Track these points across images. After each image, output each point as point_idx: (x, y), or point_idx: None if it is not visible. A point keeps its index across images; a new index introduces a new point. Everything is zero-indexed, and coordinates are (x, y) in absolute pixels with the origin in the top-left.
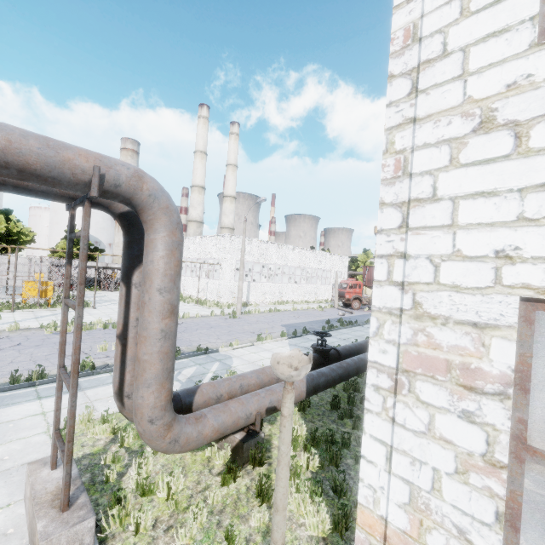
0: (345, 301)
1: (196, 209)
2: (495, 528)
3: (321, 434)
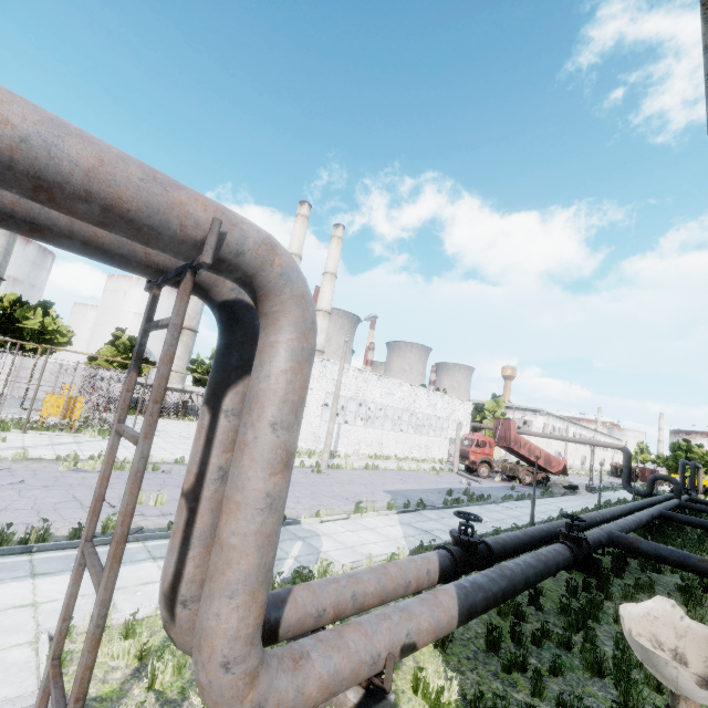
0: (469, 464)
1: None
2: None
3: (480, 701)
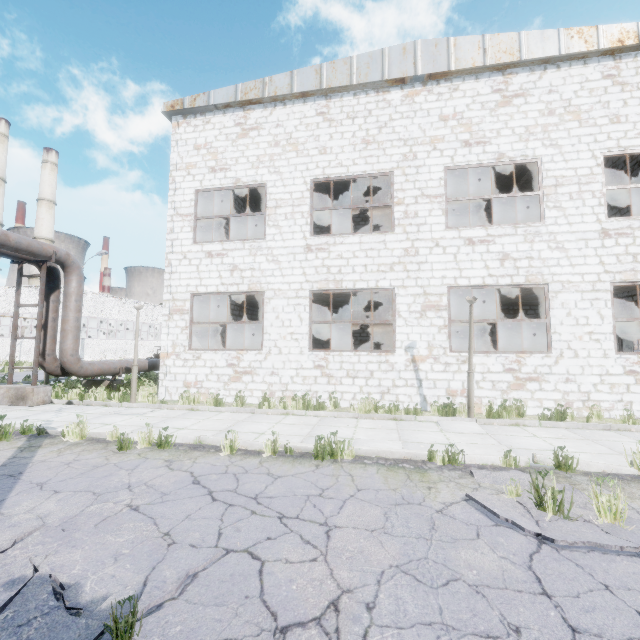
0: None
1: None
2: (187, 340)
3: None
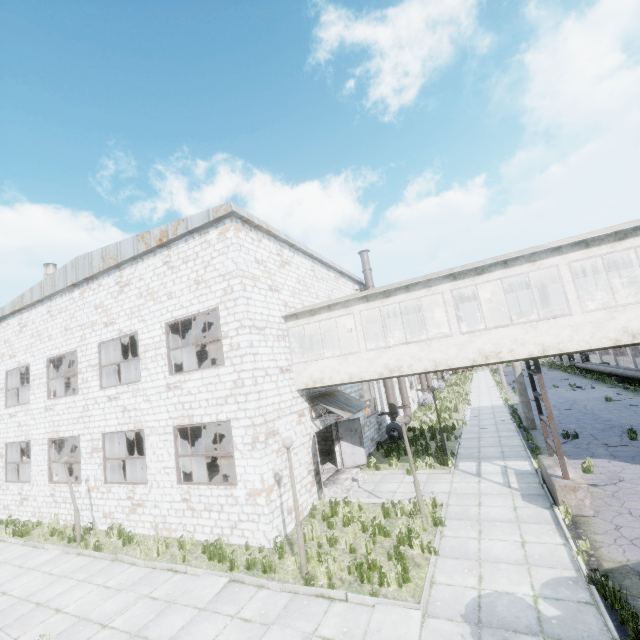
0: None
1: None
2: (4, 475)
3: None
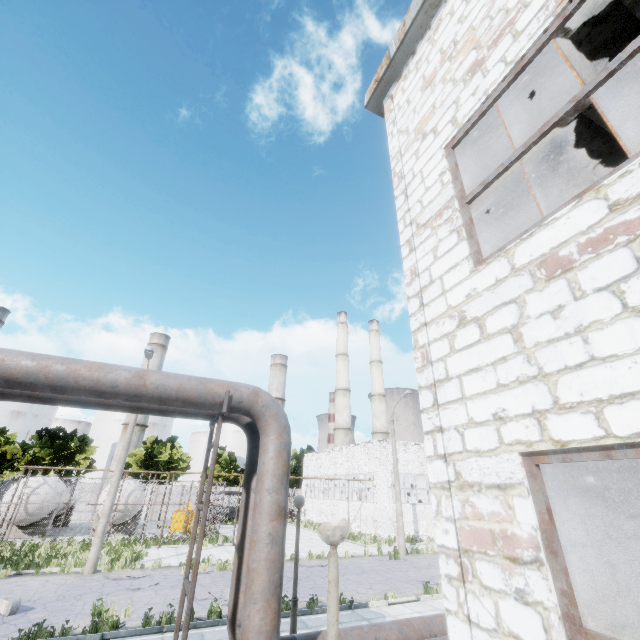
0: None
1: (342, 415)
2: None
3: None
